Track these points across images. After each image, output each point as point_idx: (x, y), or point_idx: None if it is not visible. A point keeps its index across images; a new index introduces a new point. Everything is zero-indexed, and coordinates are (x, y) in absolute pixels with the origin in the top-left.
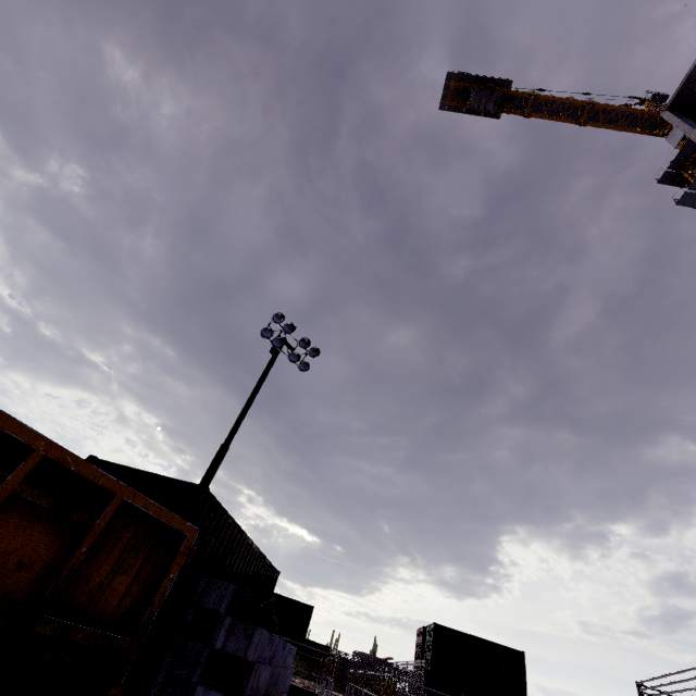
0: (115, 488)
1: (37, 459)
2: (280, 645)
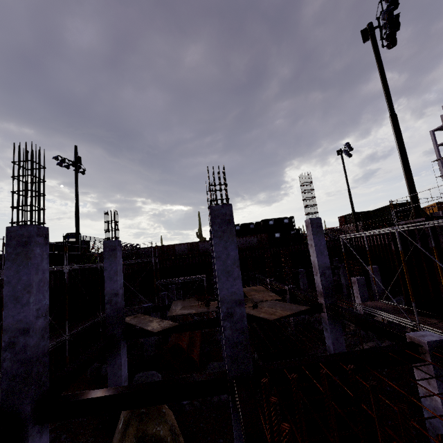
0: None
1: None
2: None
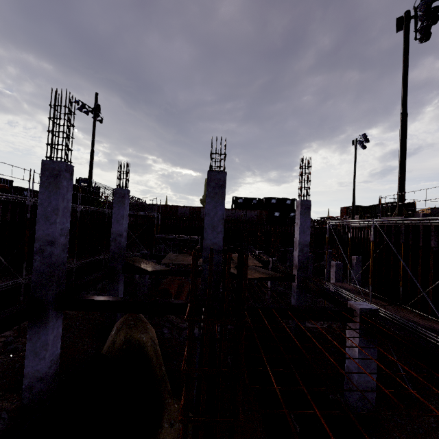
0: None
1: None
2: None
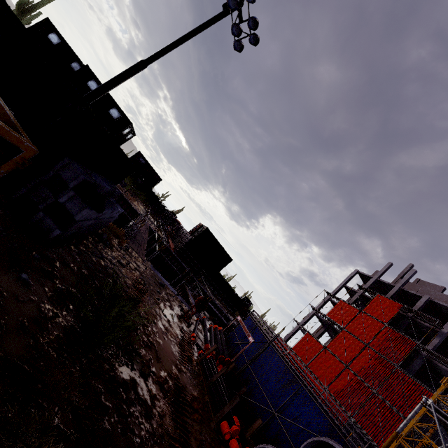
0: None
1: None
2: (108, 212)
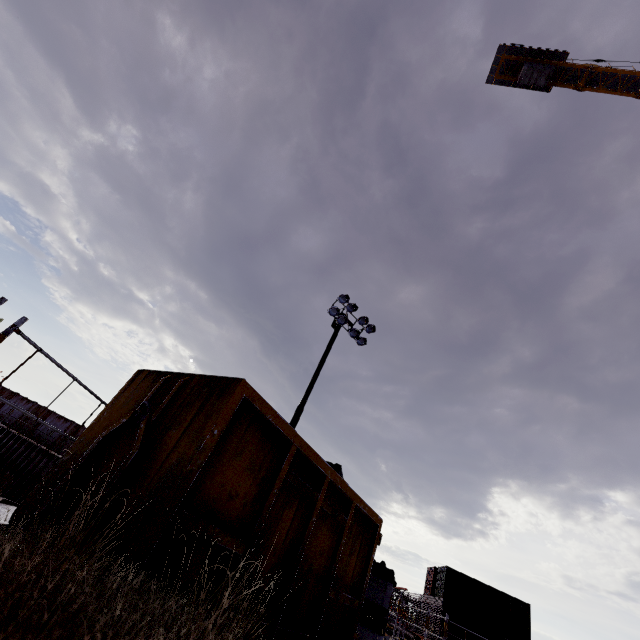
0: (353, 497)
1: (327, 482)
2: None
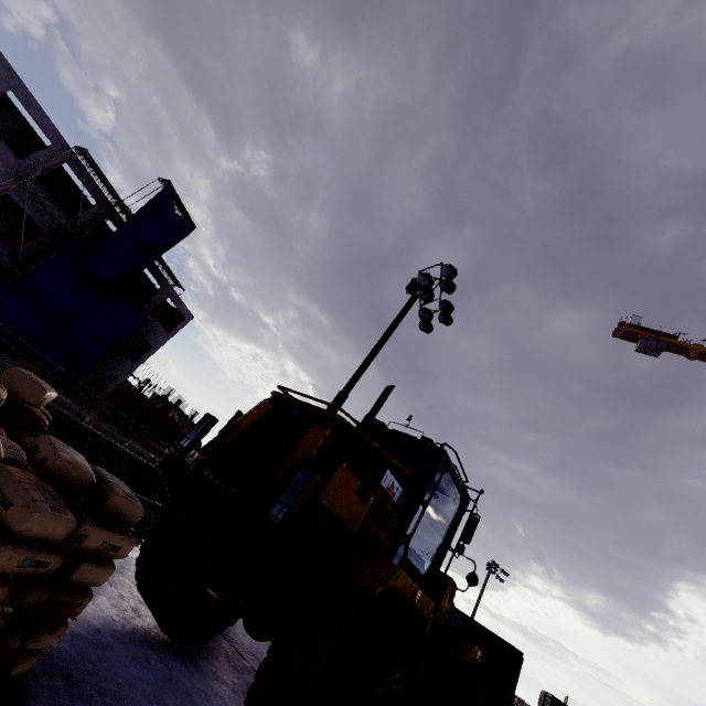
0: None
1: None
2: None
